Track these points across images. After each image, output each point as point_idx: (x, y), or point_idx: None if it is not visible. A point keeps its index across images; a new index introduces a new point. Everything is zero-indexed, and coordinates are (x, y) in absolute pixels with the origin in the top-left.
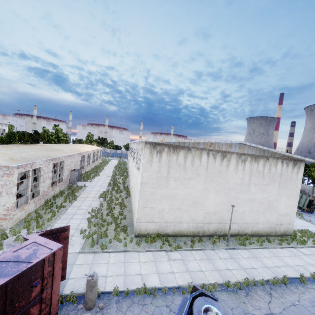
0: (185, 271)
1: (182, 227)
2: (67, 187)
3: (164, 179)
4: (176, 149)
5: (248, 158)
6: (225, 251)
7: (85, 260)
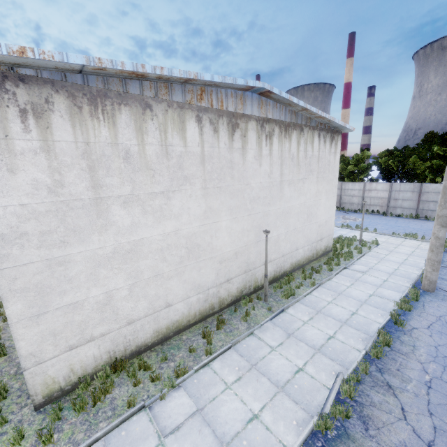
0: None
1: (174, 313)
2: None
3: (86, 210)
4: (102, 104)
5: (276, 130)
6: (273, 326)
7: None
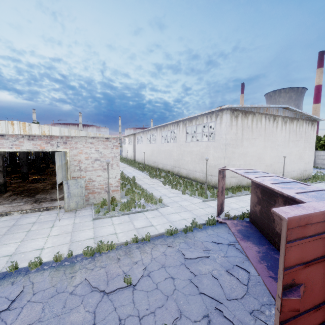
0: None
1: None
2: None
3: (240, 140)
4: (246, 114)
5: (288, 120)
6: None
7: (215, 204)
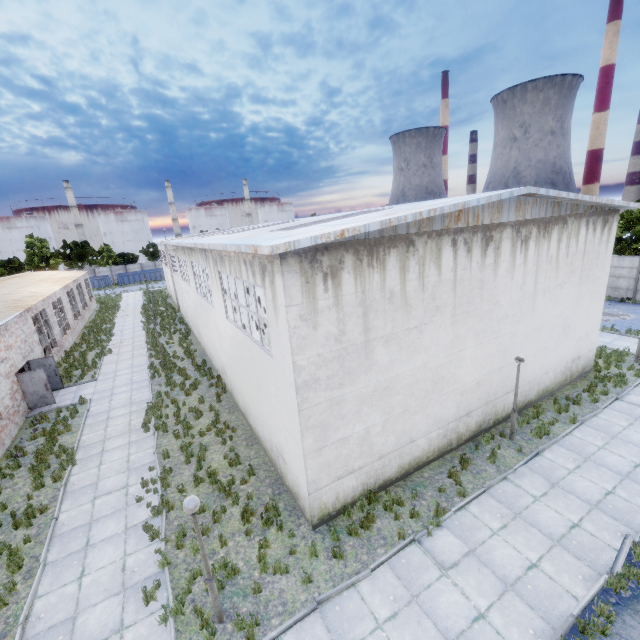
0: (502, 591)
1: (416, 449)
2: (27, 426)
3: (358, 353)
4: (376, 253)
5: (533, 231)
6: (530, 472)
7: None
